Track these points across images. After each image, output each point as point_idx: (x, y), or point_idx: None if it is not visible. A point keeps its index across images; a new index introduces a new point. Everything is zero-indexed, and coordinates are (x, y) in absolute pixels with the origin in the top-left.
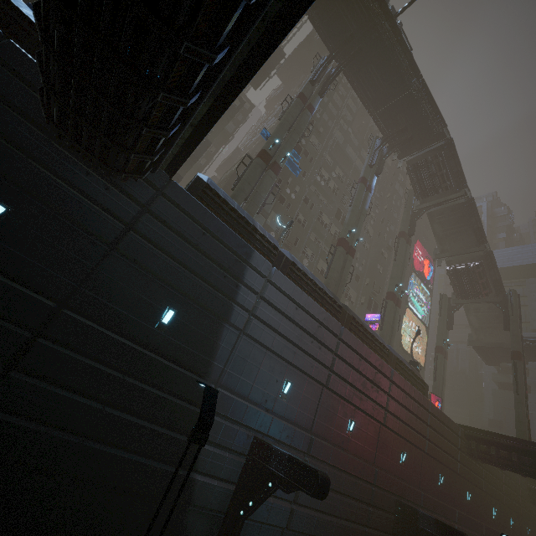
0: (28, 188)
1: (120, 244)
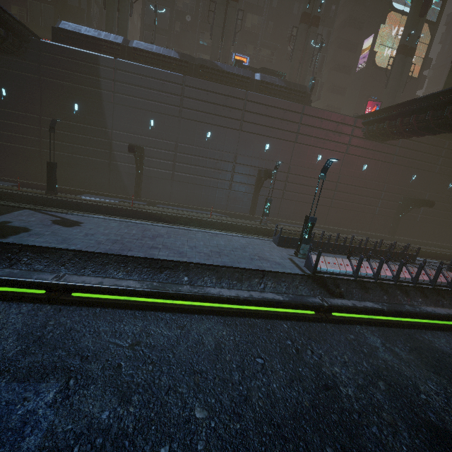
0: (4, 79)
1: (41, 85)
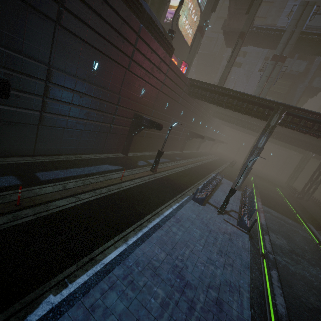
0: None
1: None
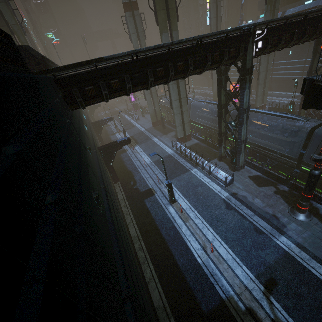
0: None
1: None
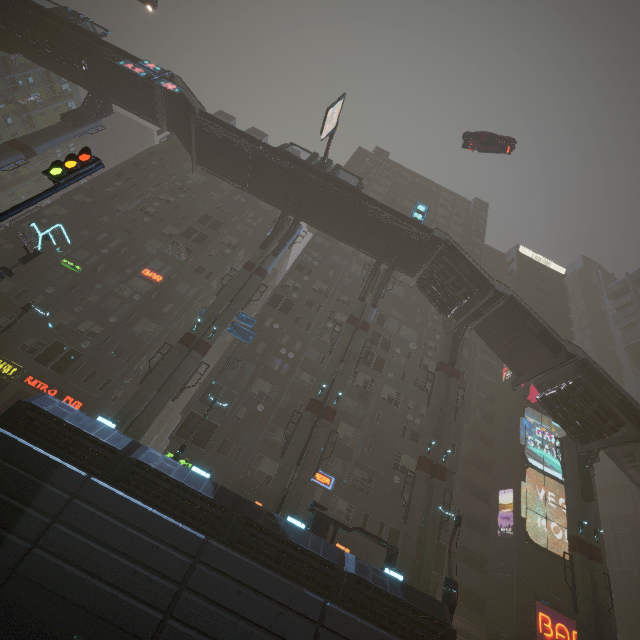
0: None
1: None
